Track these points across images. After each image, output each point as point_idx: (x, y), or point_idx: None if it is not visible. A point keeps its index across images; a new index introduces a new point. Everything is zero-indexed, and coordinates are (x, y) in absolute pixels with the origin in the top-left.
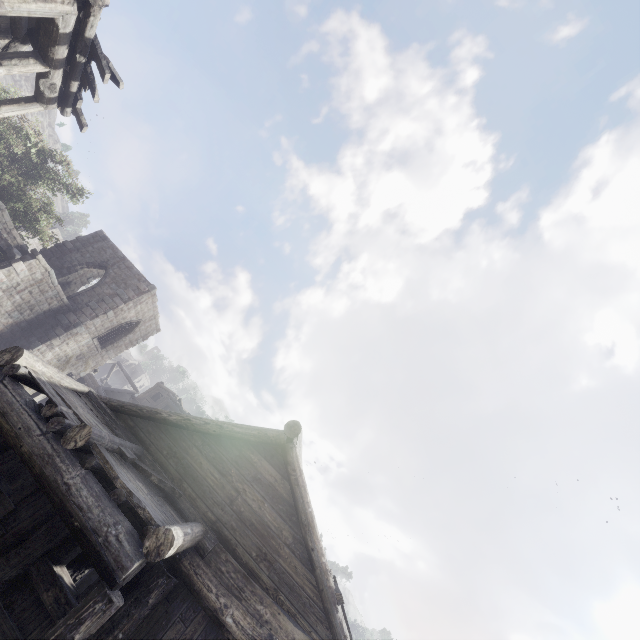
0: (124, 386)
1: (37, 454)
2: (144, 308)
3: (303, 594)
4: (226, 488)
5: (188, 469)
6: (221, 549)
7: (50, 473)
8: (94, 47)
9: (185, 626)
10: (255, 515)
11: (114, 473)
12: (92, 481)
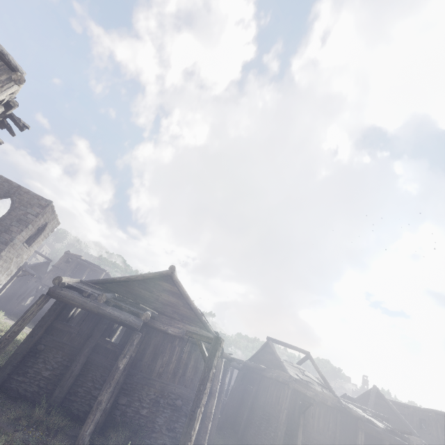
0: (32, 258)
1: (93, 308)
2: (48, 215)
3: (191, 317)
4: (154, 296)
5: (137, 295)
6: (159, 315)
7: (101, 311)
8: (11, 117)
9: (156, 338)
10: (167, 301)
11: (120, 304)
12: (115, 309)
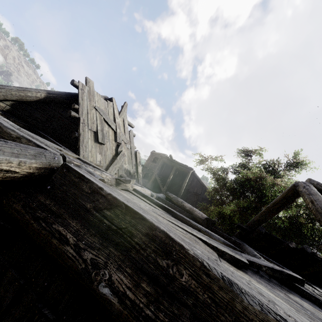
0: None
1: None
2: None
3: None
4: None
5: None
6: None
7: None
8: None
9: None
10: None
11: None
12: None
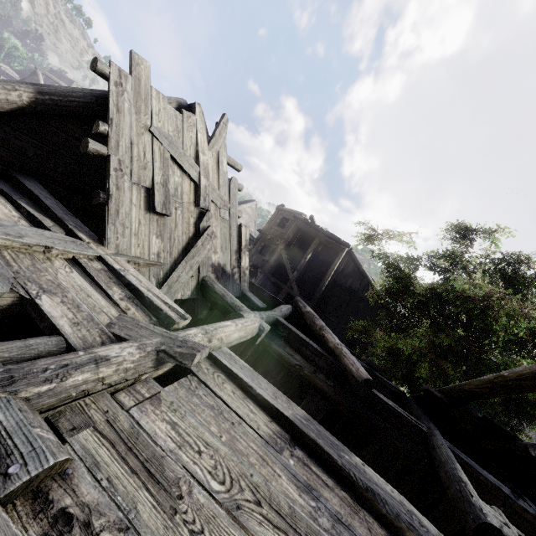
0: None
1: None
2: None
3: None
4: None
5: None
6: None
7: None
8: None
9: None
10: None
11: None
12: None
